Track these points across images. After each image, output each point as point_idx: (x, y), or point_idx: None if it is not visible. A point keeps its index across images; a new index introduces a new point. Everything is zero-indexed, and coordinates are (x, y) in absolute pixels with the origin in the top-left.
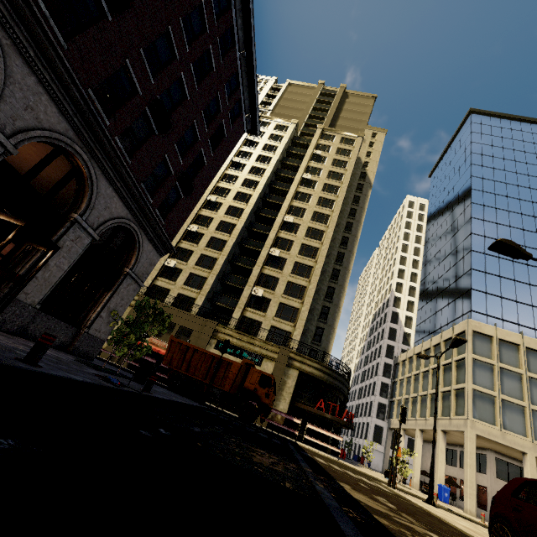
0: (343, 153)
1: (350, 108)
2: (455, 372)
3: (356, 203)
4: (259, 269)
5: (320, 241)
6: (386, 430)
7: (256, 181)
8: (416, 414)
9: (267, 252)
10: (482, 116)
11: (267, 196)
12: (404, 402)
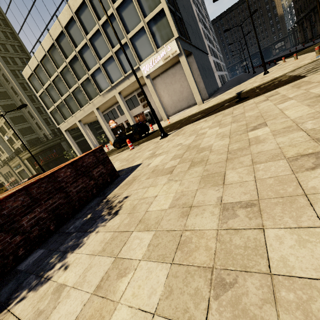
0: None
1: None
2: None
3: None
4: None
5: None
6: None
7: None
8: None
9: None
10: None
11: None
12: None
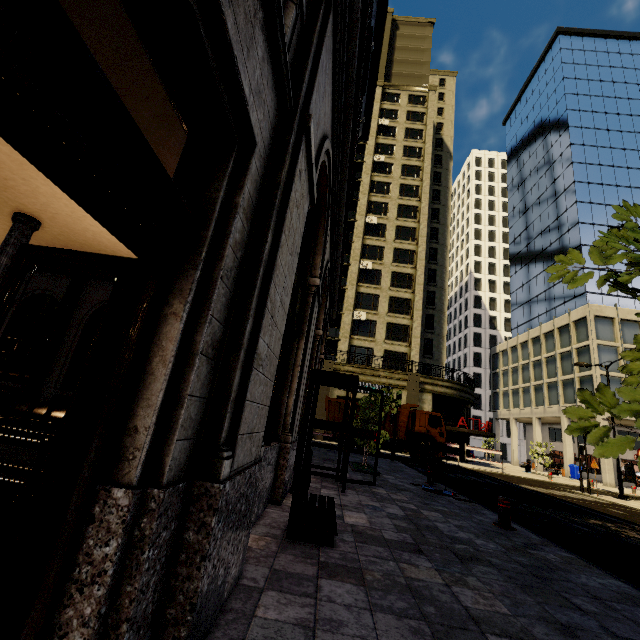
0: (415, 119)
1: (404, 45)
2: (576, 359)
3: (437, 182)
4: (354, 289)
5: (413, 241)
6: (484, 418)
7: None
8: (531, 403)
9: (358, 267)
10: (572, 37)
11: None
12: (512, 392)
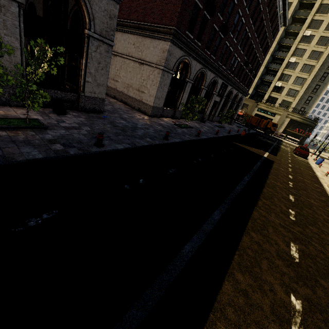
0: None
1: None
2: None
3: None
4: (281, 72)
5: (325, 46)
6: None
7: (290, 3)
8: None
9: (287, 61)
10: None
11: (296, 13)
12: None
